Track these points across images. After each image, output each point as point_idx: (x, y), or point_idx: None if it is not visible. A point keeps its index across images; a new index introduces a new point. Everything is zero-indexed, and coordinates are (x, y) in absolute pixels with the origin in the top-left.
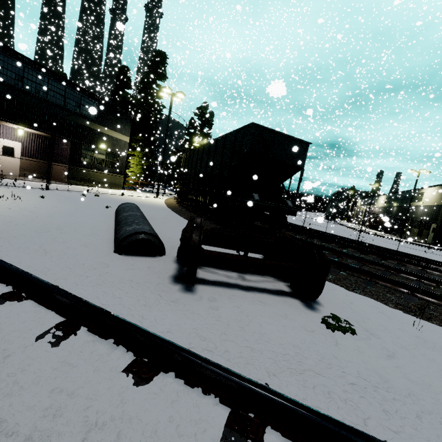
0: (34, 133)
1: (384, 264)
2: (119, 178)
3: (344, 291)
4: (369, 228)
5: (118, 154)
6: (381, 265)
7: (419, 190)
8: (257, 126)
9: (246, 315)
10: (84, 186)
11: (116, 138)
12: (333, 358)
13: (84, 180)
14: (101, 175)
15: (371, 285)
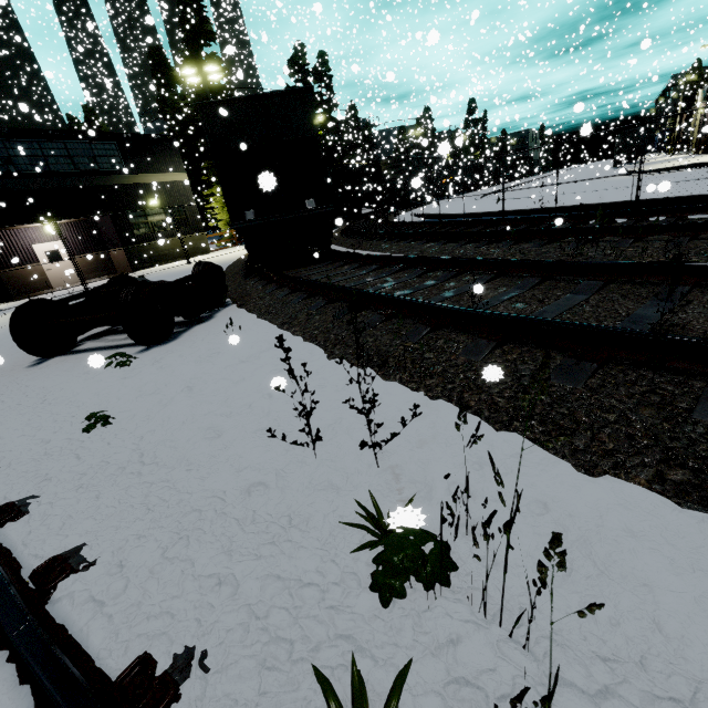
0: (68, 222)
1: (400, 258)
2: (199, 238)
3: (247, 320)
4: (704, 152)
5: (181, 204)
6: (399, 260)
7: None
8: (204, 105)
9: (49, 372)
10: (155, 267)
11: (167, 183)
12: (57, 390)
13: (152, 259)
14: (172, 244)
15: (299, 301)
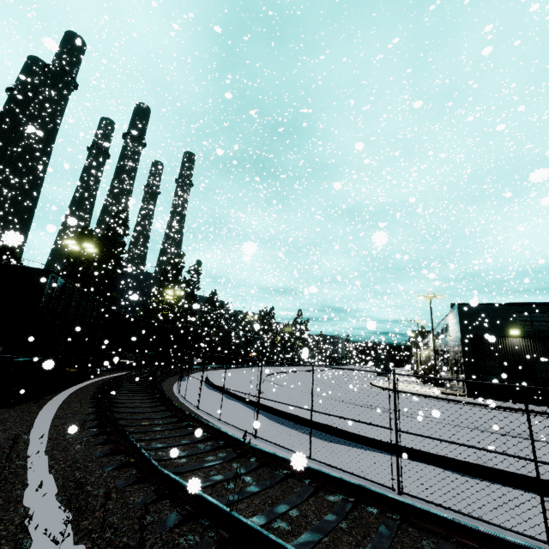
0: None
1: None
2: None
3: None
4: (422, 381)
5: None
6: None
7: (445, 320)
8: None
9: None
10: None
11: None
12: None
13: None
14: None
15: None
